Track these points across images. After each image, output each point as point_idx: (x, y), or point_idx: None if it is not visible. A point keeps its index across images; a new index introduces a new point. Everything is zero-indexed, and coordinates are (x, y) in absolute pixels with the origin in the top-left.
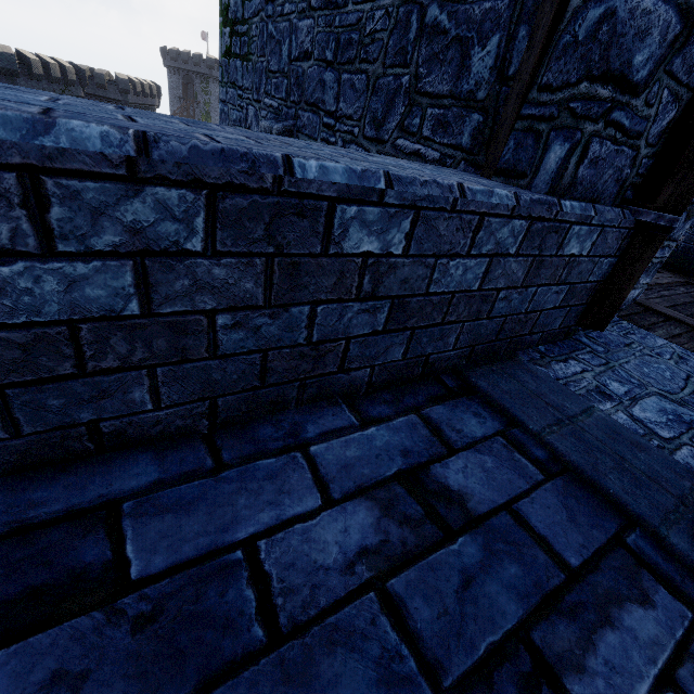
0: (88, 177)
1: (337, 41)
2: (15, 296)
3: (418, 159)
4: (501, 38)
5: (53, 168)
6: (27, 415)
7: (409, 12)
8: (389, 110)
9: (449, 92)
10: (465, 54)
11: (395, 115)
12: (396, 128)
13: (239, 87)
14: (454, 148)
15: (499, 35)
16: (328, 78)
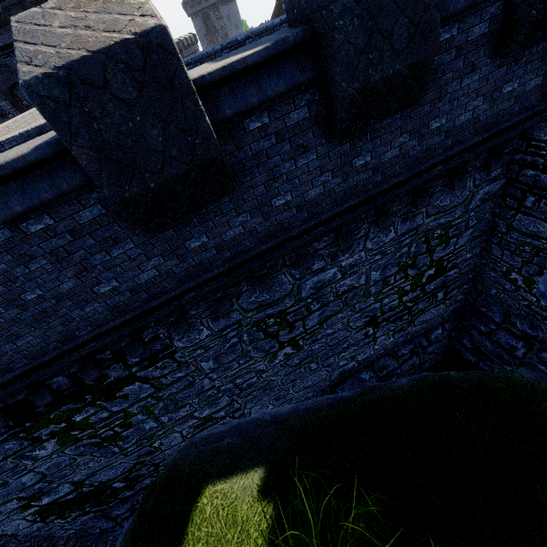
0: None
1: None
2: None
3: None
4: None
5: None
6: None
7: None
8: None
9: None
10: None
11: None
12: None
13: None
14: None
15: None
16: None
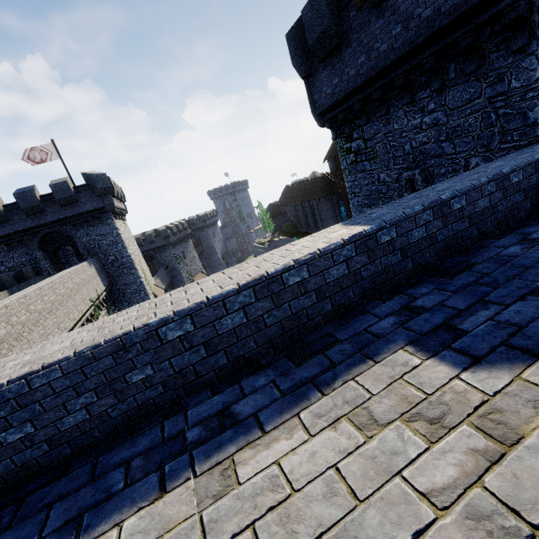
0: (538, 161)
1: (446, 133)
2: (532, 181)
3: (516, 147)
4: (538, 107)
5: (536, 162)
6: (531, 202)
7: (488, 114)
8: (491, 140)
9: (522, 126)
10: (524, 115)
11: (495, 141)
12: (498, 144)
13: (368, 171)
14: (534, 137)
15: (537, 107)
16: (444, 145)
